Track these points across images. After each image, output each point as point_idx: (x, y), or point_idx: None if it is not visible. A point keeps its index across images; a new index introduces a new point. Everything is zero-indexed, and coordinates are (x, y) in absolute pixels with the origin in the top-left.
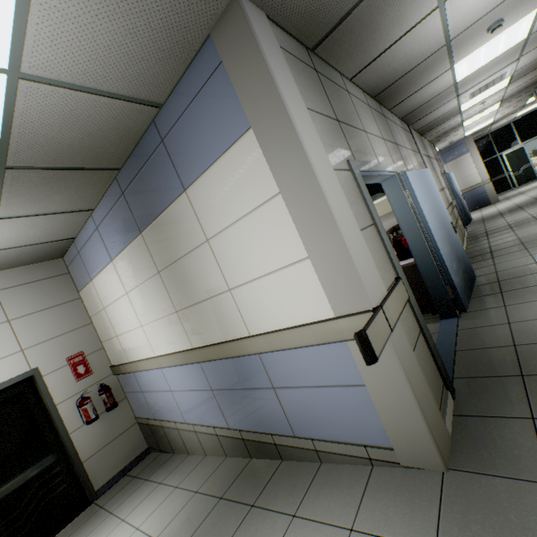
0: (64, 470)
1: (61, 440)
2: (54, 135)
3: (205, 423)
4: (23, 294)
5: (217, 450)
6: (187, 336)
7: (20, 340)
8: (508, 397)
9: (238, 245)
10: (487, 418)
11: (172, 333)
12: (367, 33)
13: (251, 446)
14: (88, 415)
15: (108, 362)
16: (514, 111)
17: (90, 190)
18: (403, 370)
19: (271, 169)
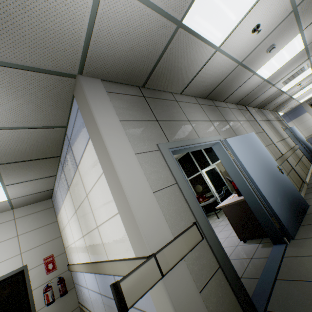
0: None
1: None
2: (15, 148)
3: None
4: (28, 220)
5: None
6: (88, 252)
7: (21, 247)
8: None
9: (96, 200)
10: None
11: (83, 249)
12: (175, 72)
13: None
14: (48, 299)
15: (67, 262)
16: None
17: (48, 167)
18: None
19: (98, 157)
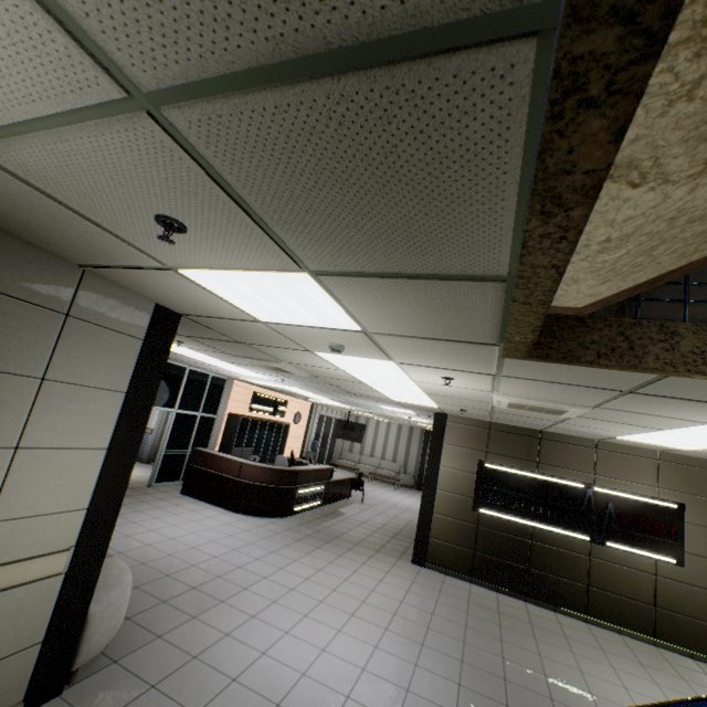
0: None
1: None
2: None
3: None
4: None
5: None
6: None
7: None
8: None
9: None
10: None
11: None
12: None
13: None
14: None
15: None
16: None
17: None
18: None
19: None
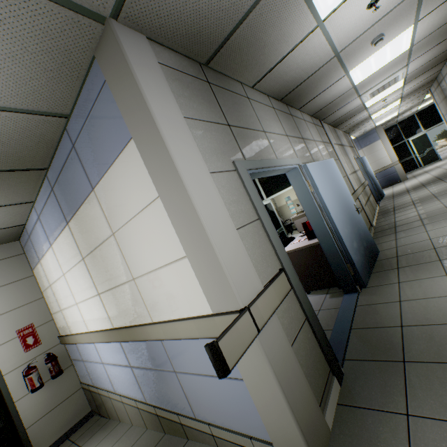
0: (8, 436)
1: (8, 407)
2: None
3: (129, 395)
4: None
5: (140, 421)
6: (108, 316)
7: None
8: (389, 386)
9: (135, 240)
10: (366, 410)
11: (98, 312)
12: (256, 49)
13: (164, 423)
14: (33, 384)
15: (57, 333)
16: (415, 105)
17: (23, 187)
18: (272, 371)
19: (150, 174)
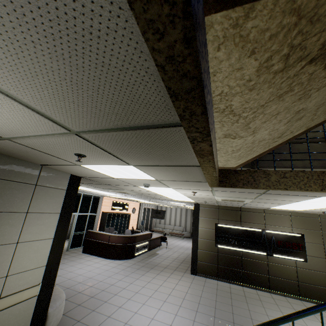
0: None
1: None
2: None
3: None
4: None
5: None
6: None
7: None
8: None
9: None
10: None
11: None
12: None
13: None
14: None
15: None
16: None
17: None
18: None
19: None
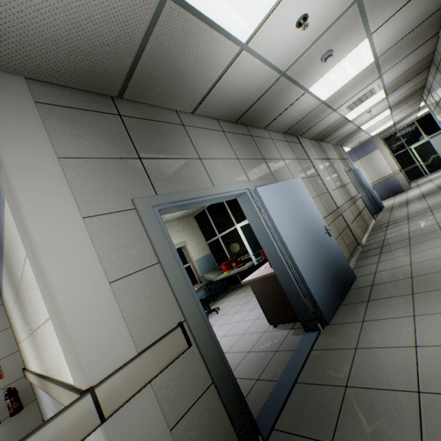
0: None
1: None
2: None
3: None
4: None
5: None
6: (38, 359)
7: None
8: None
9: (30, 287)
10: None
11: (34, 353)
12: (175, 77)
13: None
14: None
15: (22, 364)
16: (412, 113)
17: None
18: None
19: (15, 222)
